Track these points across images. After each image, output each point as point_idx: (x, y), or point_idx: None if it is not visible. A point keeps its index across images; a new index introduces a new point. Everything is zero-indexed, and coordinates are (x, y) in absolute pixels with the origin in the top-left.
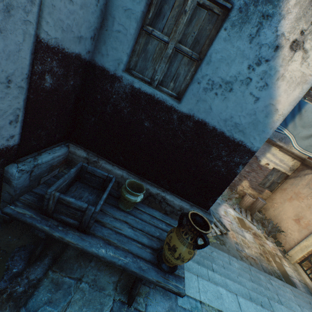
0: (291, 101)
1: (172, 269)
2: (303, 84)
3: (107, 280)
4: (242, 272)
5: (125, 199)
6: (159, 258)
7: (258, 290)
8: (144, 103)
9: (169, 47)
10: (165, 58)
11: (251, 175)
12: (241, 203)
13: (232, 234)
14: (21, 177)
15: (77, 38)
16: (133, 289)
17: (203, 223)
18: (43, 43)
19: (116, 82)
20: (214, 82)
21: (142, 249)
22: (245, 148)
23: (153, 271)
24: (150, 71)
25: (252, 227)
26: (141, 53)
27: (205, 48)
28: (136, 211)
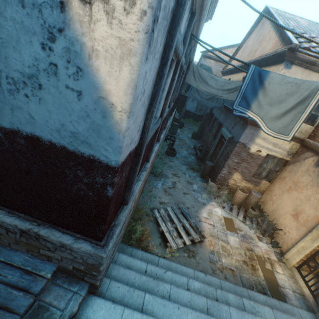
0: (126, 88)
1: None
2: (129, 56)
3: None
4: (196, 296)
5: None
6: None
7: None
8: None
9: None
10: None
11: (242, 166)
12: (232, 199)
13: (210, 241)
14: None
15: None
16: None
17: None
18: None
19: None
20: (15, 79)
21: None
22: (102, 164)
23: None
24: None
25: (243, 227)
26: None
27: None
28: None
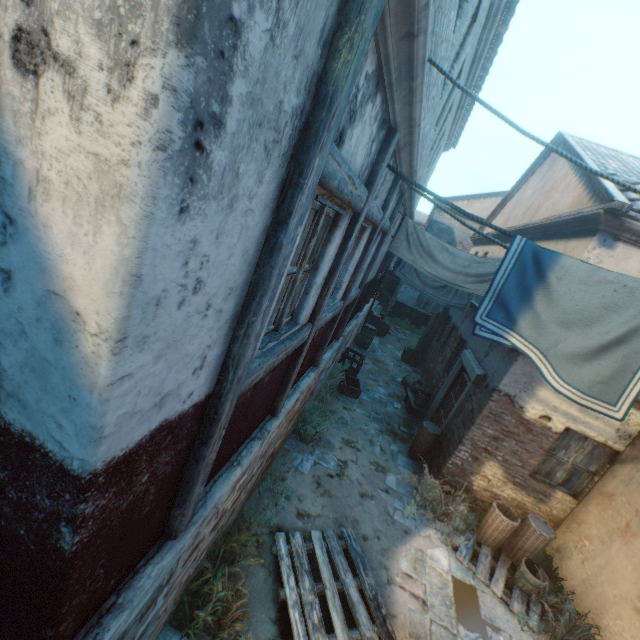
0: (110, 278)
1: None
2: (118, 201)
3: None
4: None
5: None
6: None
7: None
8: None
9: None
10: None
11: (505, 448)
12: (480, 530)
13: None
14: None
15: None
16: None
17: None
18: None
19: None
20: None
21: None
22: (52, 462)
23: None
24: None
25: (504, 619)
26: None
27: None
28: None
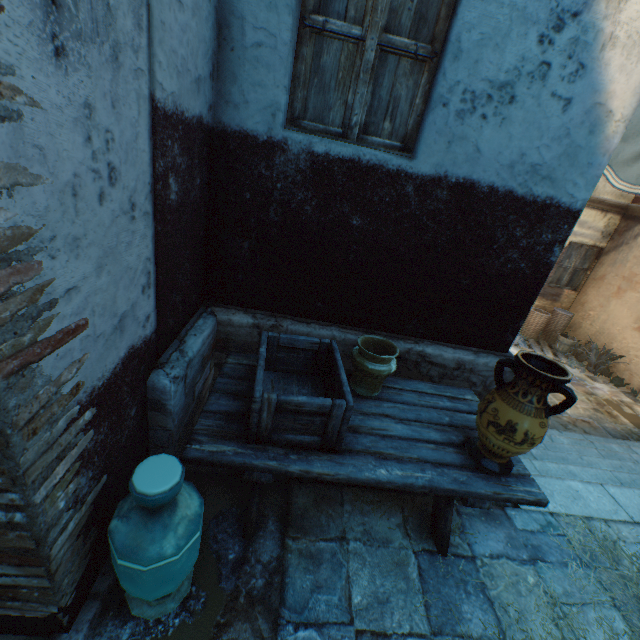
0: (637, 86)
1: (507, 467)
2: None
3: (385, 525)
4: (581, 448)
5: (368, 375)
6: (476, 456)
7: (624, 468)
8: (341, 180)
9: (368, 46)
10: (364, 73)
11: None
12: (524, 330)
13: None
14: (177, 392)
15: (194, 84)
16: (440, 525)
17: (546, 367)
18: (159, 110)
19: (277, 155)
20: (476, 93)
21: (438, 451)
22: (560, 210)
23: (479, 480)
24: (338, 110)
25: None
26: (310, 79)
27: (442, 27)
28: (388, 392)
